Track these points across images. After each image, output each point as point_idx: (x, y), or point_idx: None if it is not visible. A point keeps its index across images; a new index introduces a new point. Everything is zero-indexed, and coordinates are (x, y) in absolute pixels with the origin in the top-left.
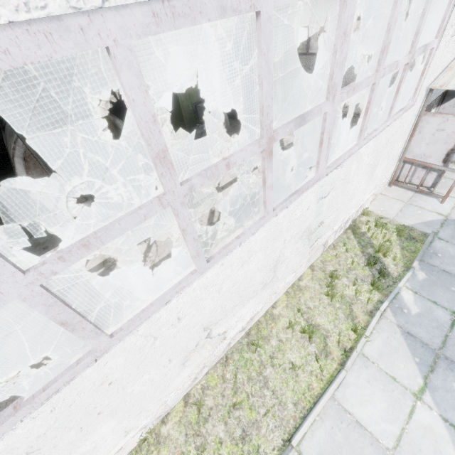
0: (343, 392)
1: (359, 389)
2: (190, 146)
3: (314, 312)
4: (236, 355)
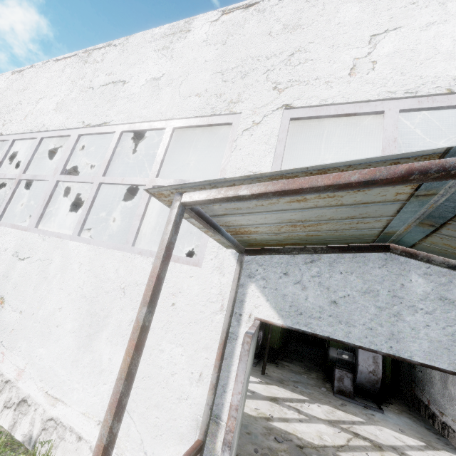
0: None
1: None
2: None
3: None
4: None
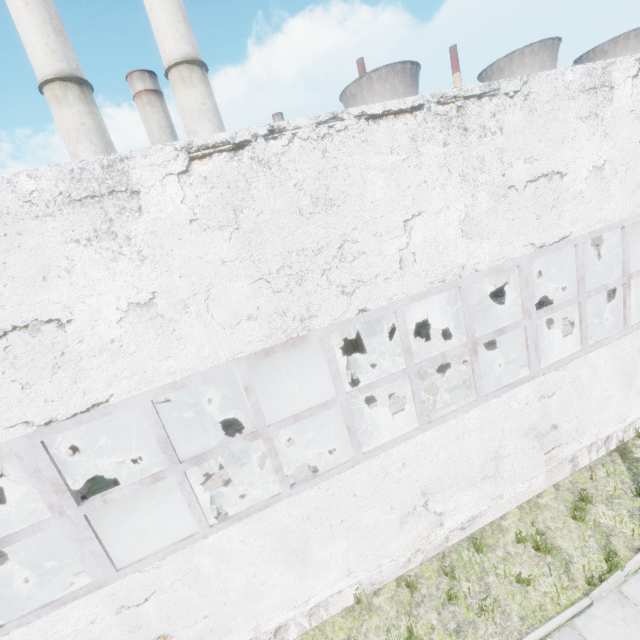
0: (586, 621)
1: (609, 625)
2: (413, 346)
3: (555, 533)
4: (454, 554)
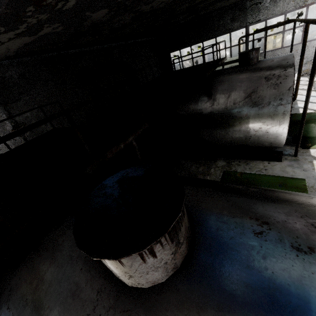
0: None
1: None
2: None
3: None
4: None
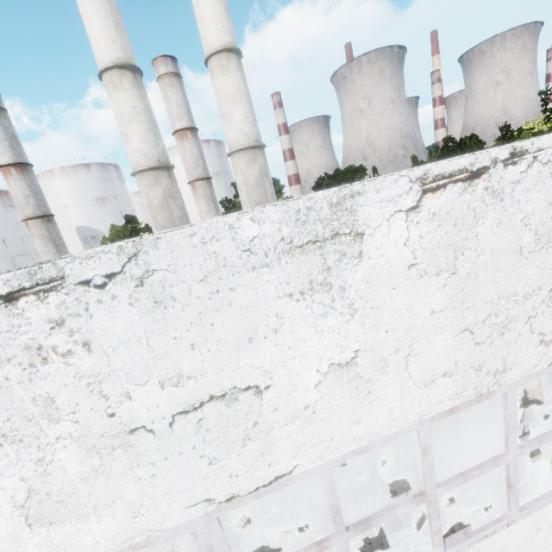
0: None
1: None
2: None
3: None
4: None
